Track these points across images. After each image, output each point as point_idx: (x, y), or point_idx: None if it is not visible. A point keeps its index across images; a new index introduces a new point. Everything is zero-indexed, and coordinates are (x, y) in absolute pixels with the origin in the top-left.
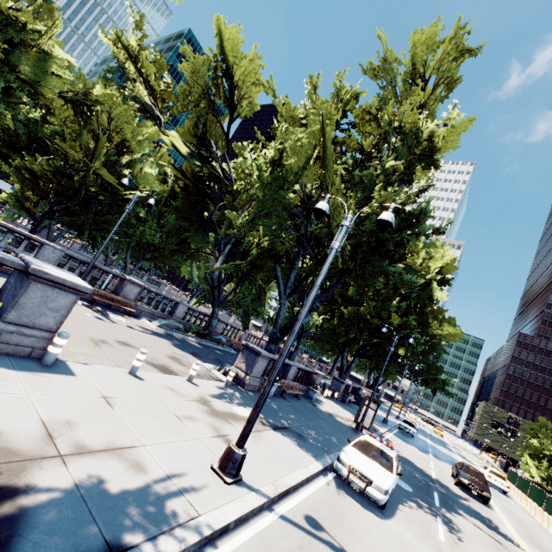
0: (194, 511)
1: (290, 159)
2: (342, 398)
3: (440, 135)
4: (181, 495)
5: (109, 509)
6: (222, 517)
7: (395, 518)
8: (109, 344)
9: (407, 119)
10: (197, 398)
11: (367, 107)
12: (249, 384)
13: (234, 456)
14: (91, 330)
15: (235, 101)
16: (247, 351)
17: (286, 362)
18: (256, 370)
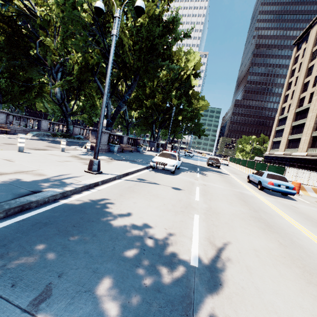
0: (78, 181)
1: None
2: (157, 150)
3: None
4: (69, 179)
5: (28, 185)
6: (94, 181)
7: (179, 175)
8: None
9: None
10: (70, 156)
11: None
12: (101, 149)
13: (94, 163)
14: None
15: None
16: (94, 132)
17: (120, 135)
18: (103, 141)
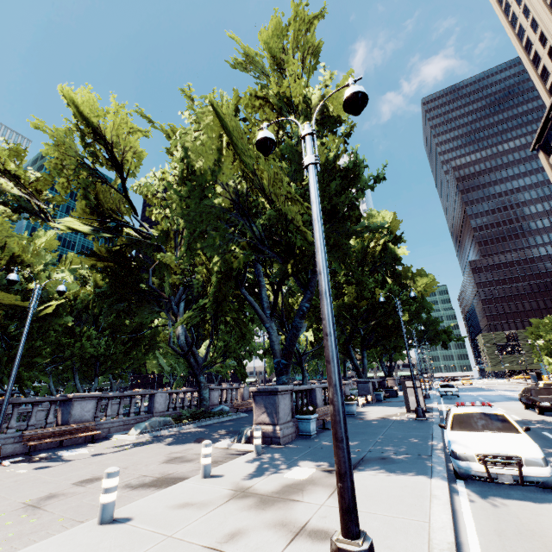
0: None
1: (200, 161)
2: (377, 398)
3: (328, 99)
4: None
5: None
6: None
7: None
8: (60, 496)
9: (293, 93)
10: (230, 493)
11: (252, 92)
12: (284, 435)
13: None
14: (26, 491)
15: (119, 159)
16: (260, 397)
17: (308, 387)
18: (282, 413)
